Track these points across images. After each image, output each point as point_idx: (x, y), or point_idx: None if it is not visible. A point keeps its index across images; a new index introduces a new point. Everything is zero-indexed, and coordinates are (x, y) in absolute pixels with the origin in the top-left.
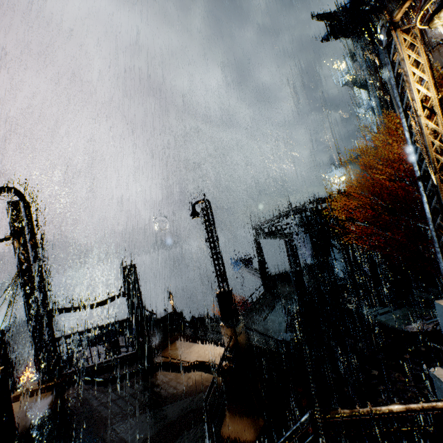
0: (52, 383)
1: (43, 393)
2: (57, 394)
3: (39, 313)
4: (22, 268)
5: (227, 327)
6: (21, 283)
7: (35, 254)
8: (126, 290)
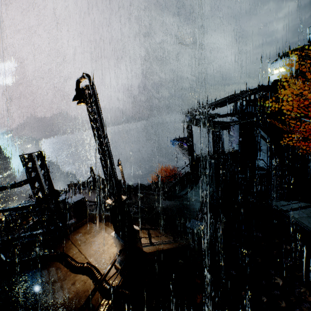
0: None
1: None
2: None
3: None
4: None
5: (117, 240)
6: None
7: None
8: (30, 178)
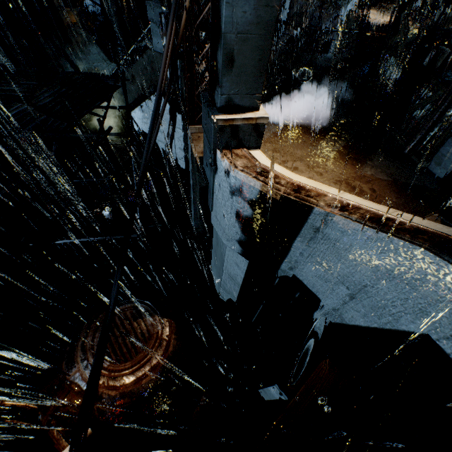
0: None
1: None
2: None
3: None
4: None
5: None
6: None
7: None
8: None
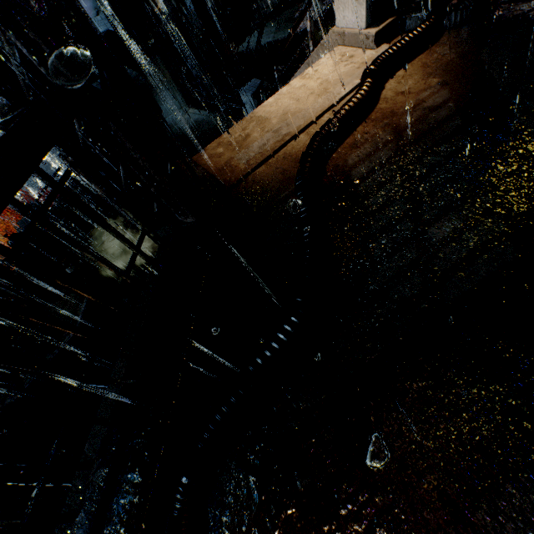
0: None
1: None
2: None
3: None
4: None
5: None
6: None
7: None
8: None
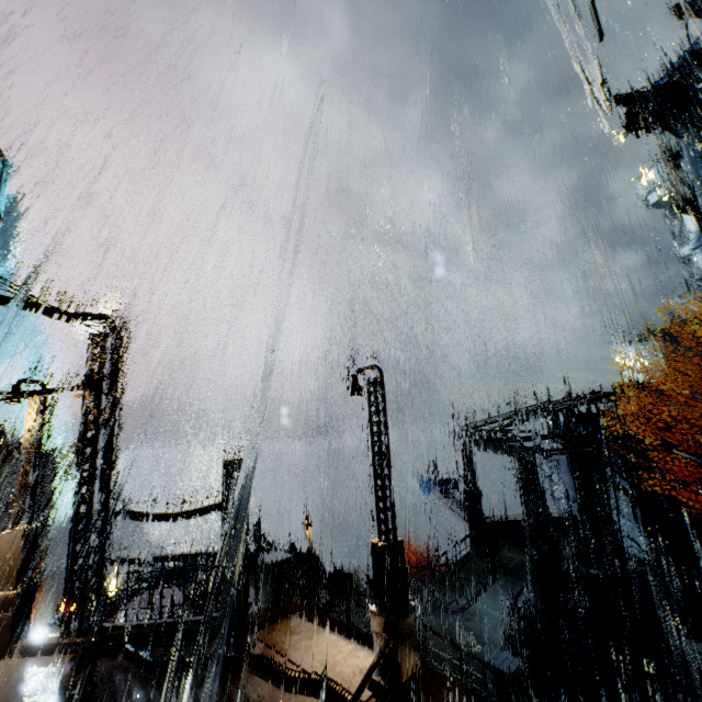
0: (78, 640)
1: (61, 654)
2: (77, 663)
3: (90, 511)
4: (86, 434)
5: (382, 616)
6: (78, 458)
7: (110, 416)
8: (225, 501)
